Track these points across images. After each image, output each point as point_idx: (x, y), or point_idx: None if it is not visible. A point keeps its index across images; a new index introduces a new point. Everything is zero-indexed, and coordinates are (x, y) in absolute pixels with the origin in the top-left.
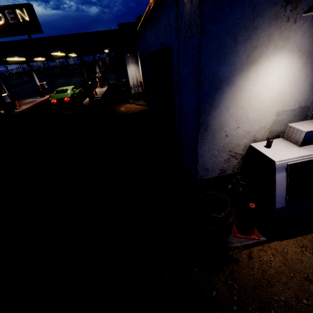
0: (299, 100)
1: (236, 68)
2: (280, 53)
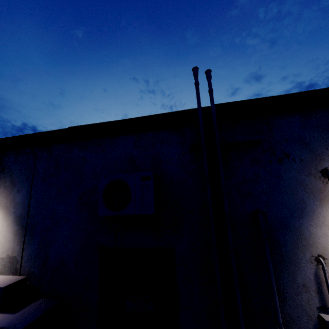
0: (6, 248)
1: None
2: None
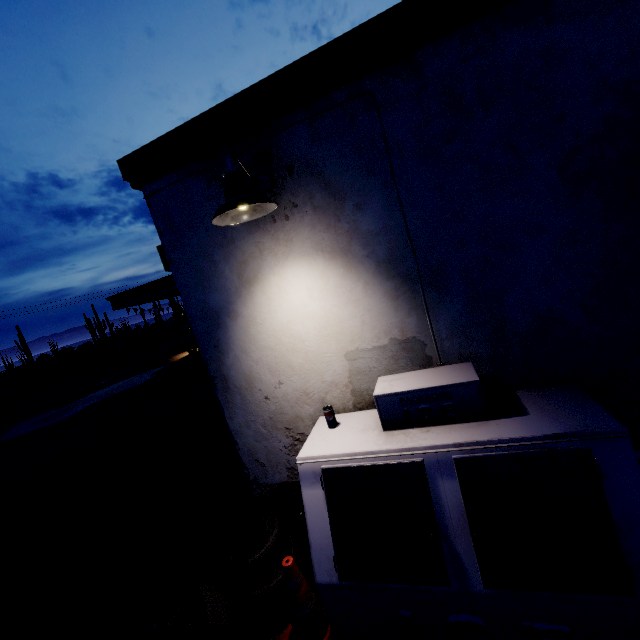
0: (382, 328)
1: (231, 293)
2: (289, 261)
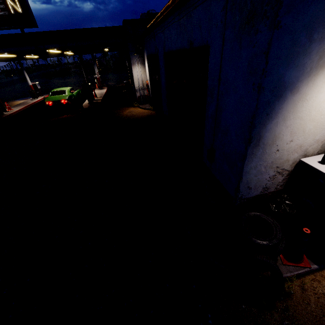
0: None
1: (305, 72)
2: None
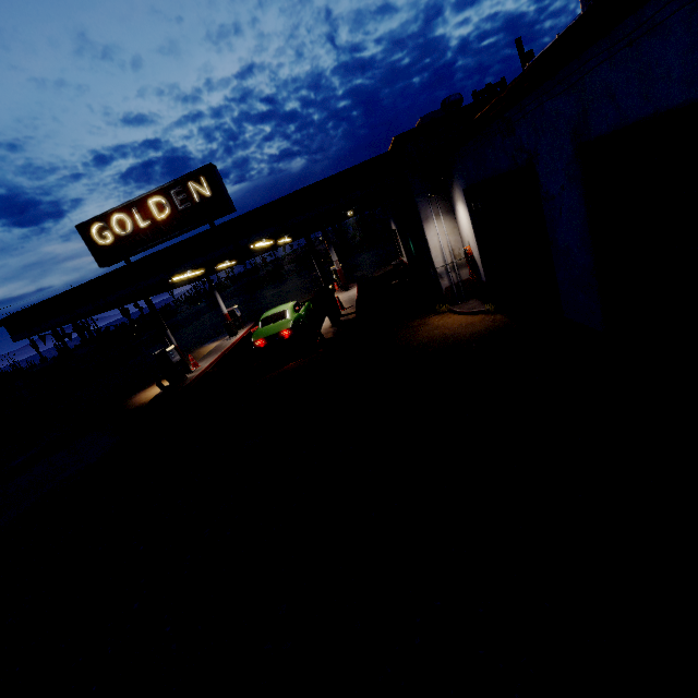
0: None
1: None
2: None
